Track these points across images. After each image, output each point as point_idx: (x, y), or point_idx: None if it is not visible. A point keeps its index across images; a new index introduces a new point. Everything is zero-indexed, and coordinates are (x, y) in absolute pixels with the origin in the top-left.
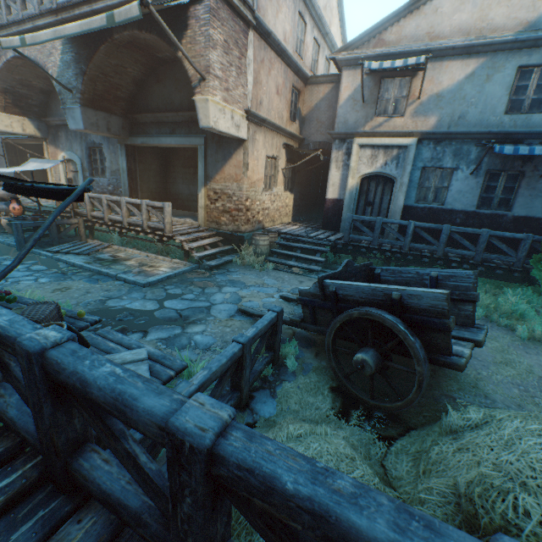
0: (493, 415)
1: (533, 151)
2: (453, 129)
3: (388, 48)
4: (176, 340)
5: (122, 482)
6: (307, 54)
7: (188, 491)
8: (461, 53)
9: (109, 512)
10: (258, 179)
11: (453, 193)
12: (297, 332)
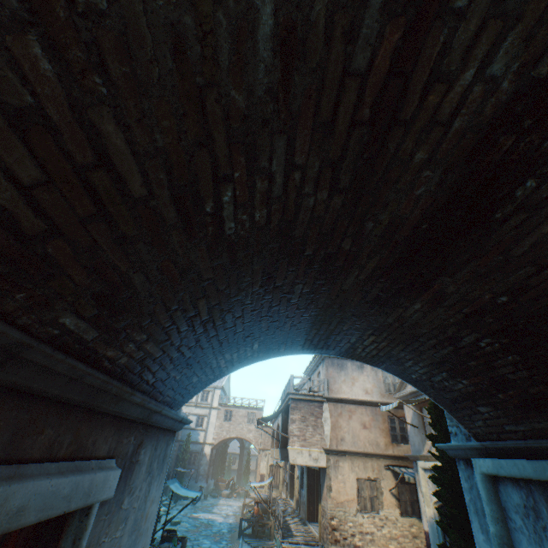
0: None
1: None
2: None
3: (411, 387)
4: None
5: None
6: None
7: None
8: None
9: None
10: (348, 499)
11: None
12: None
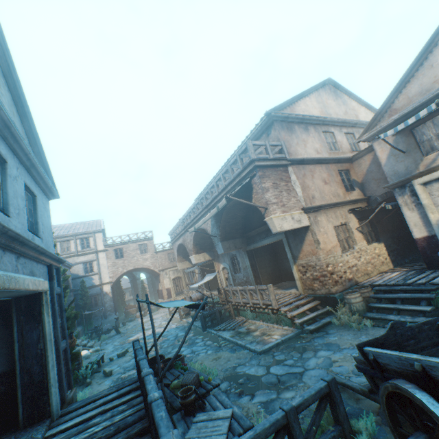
0: None
1: None
2: None
3: (401, 112)
4: (270, 403)
5: None
6: (343, 145)
7: None
8: None
9: None
10: (333, 246)
11: None
12: None
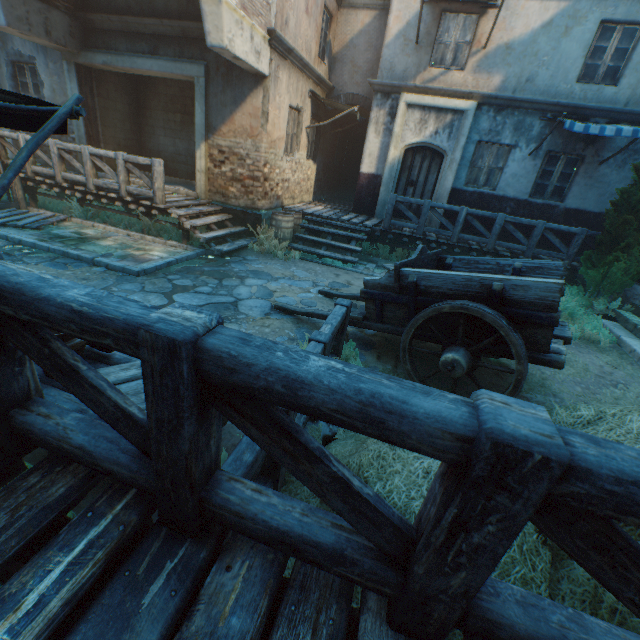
0: (602, 411)
1: (603, 131)
2: (518, 95)
3: None
4: None
5: (294, 515)
6: None
7: (496, 518)
8: None
9: (263, 553)
10: (279, 138)
11: (507, 177)
12: (351, 333)
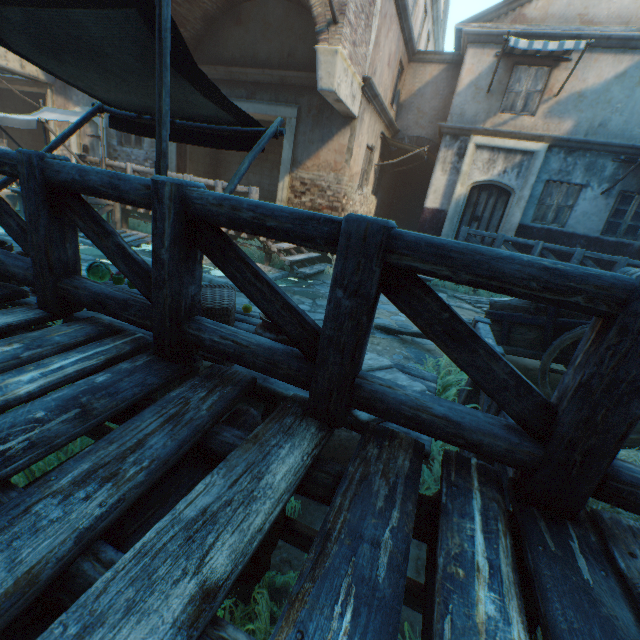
0: None
1: None
2: (590, 139)
3: (530, 27)
4: None
5: None
6: (417, 21)
7: None
8: (616, 46)
9: None
10: (356, 173)
11: (577, 214)
12: None
